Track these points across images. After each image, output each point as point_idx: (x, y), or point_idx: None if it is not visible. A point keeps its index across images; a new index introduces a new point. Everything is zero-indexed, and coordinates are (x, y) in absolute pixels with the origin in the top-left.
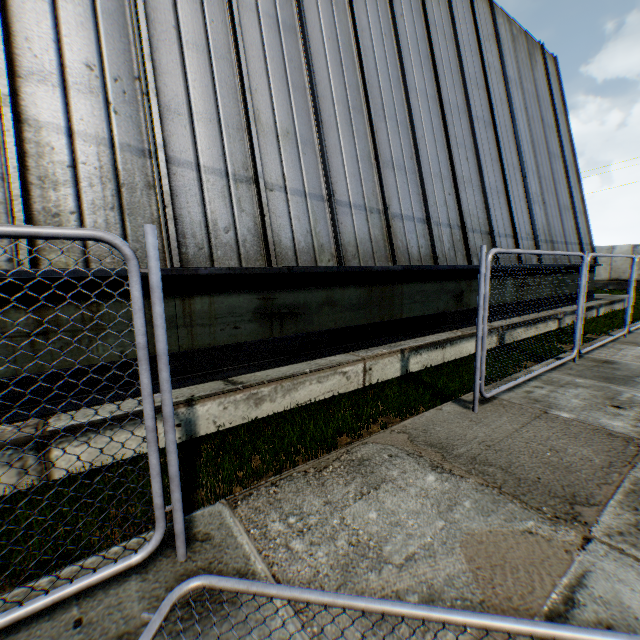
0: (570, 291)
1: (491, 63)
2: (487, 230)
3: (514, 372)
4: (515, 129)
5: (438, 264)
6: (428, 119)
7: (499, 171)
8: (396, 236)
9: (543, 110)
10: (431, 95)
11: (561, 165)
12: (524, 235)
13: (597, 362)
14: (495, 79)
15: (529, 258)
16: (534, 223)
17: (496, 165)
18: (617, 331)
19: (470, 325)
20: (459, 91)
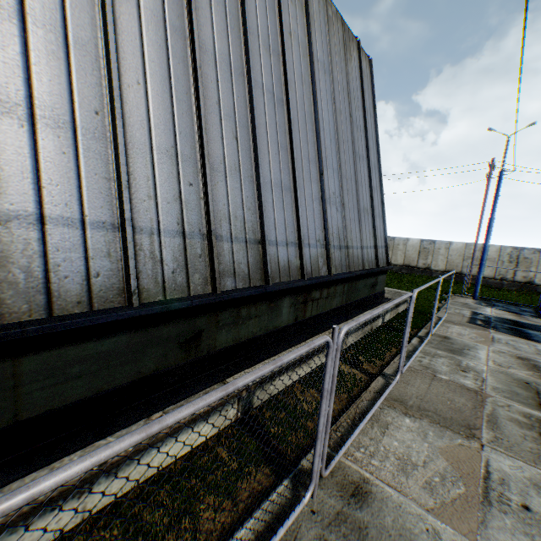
0: (363, 295)
1: (295, 31)
2: (258, 237)
3: (207, 540)
4: (317, 117)
5: (133, 304)
6: (161, 59)
7: (289, 162)
8: (8, 260)
9: (354, 107)
10: (175, 26)
11: (366, 167)
12: (314, 241)
13: (346, 493)
14: (298, 52)
15: (317, 268)
16: (327, 228)
17: (285, 154)
18: (394, 363)
19: (199, 389)
20: (237, 43)
